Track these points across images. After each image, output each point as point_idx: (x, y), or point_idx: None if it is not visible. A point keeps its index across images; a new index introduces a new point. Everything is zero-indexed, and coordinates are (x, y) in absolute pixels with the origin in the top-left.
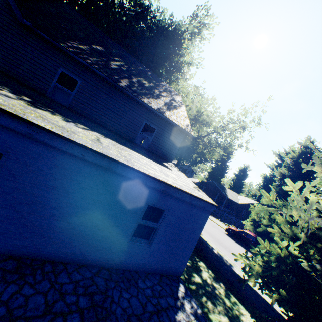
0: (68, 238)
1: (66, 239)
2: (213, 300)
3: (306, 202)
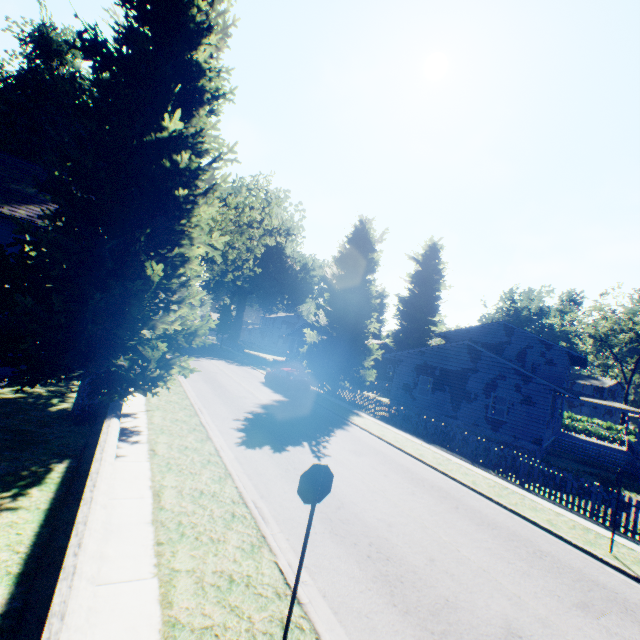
0: None
1: None
2: (49, 386)
3: (368, 307)
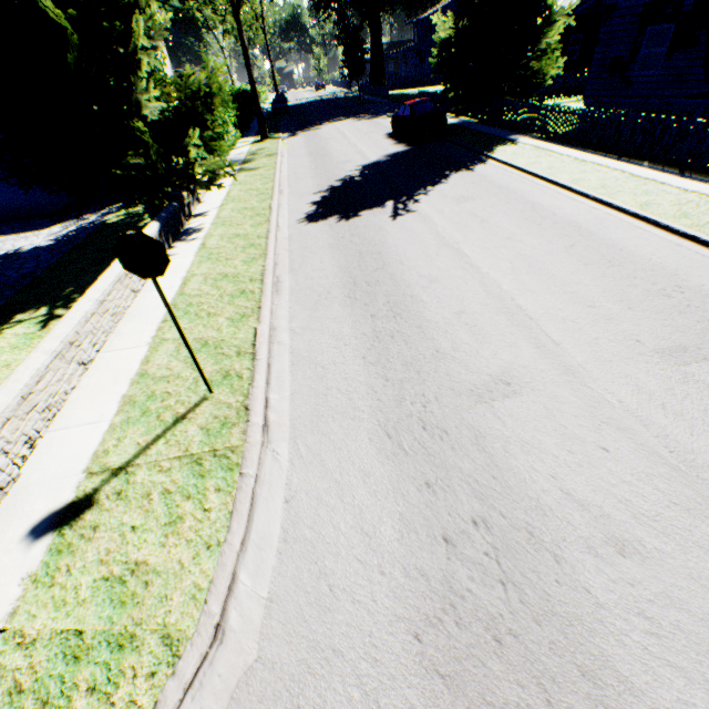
0: (4, 200)
1: (4, 202)
2: None
3: None
